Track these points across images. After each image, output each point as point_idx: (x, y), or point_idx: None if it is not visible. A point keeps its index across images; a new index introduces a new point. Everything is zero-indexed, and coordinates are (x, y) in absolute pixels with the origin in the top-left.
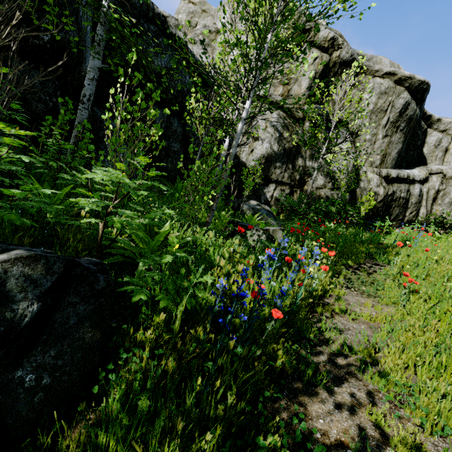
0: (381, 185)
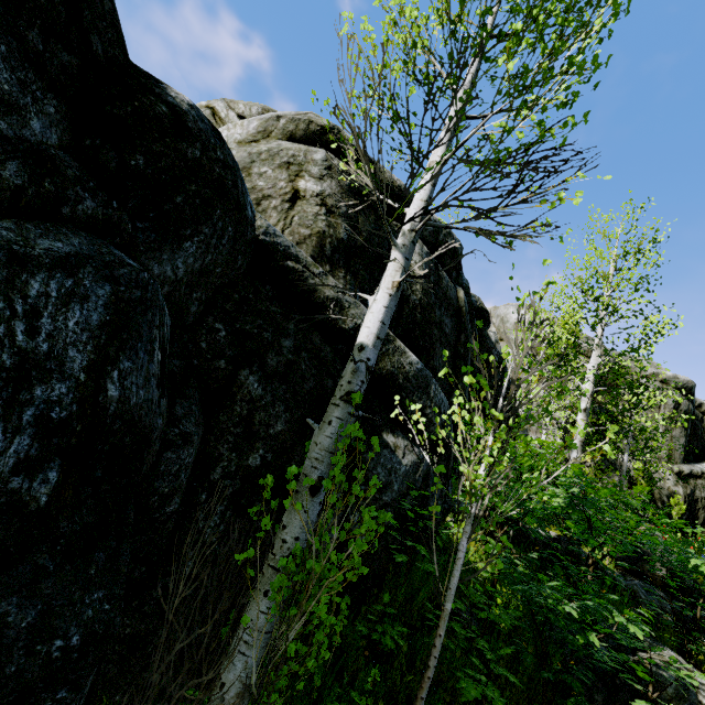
0: (678, 484)
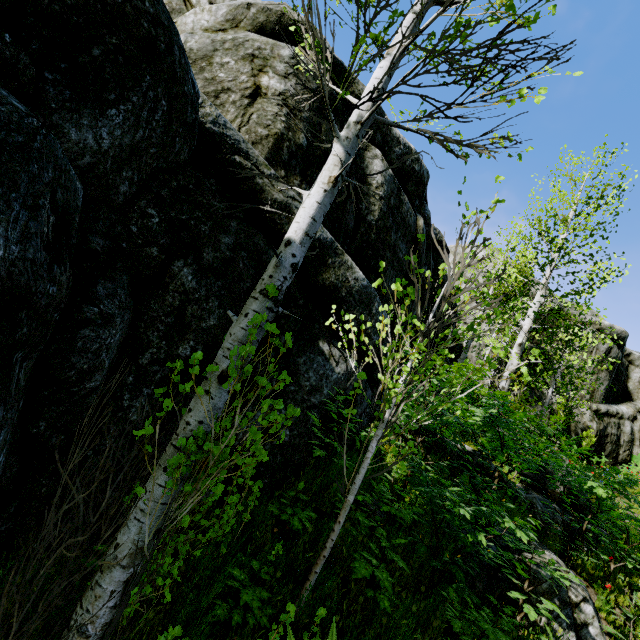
0: (593, 420)
